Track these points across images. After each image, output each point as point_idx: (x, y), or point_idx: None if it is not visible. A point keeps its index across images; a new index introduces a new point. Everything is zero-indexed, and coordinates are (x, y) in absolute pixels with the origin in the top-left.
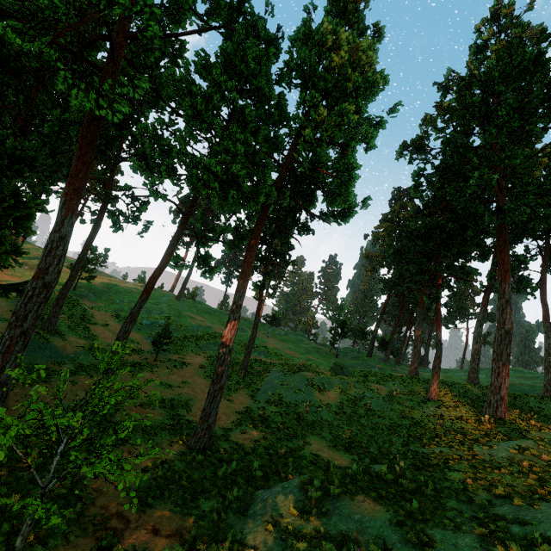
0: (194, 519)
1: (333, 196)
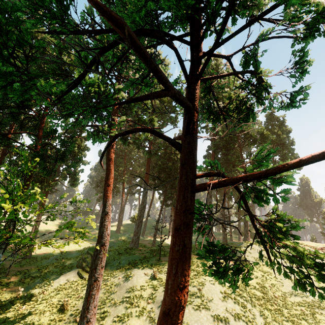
0: (35, 265)
1: (72, 184)
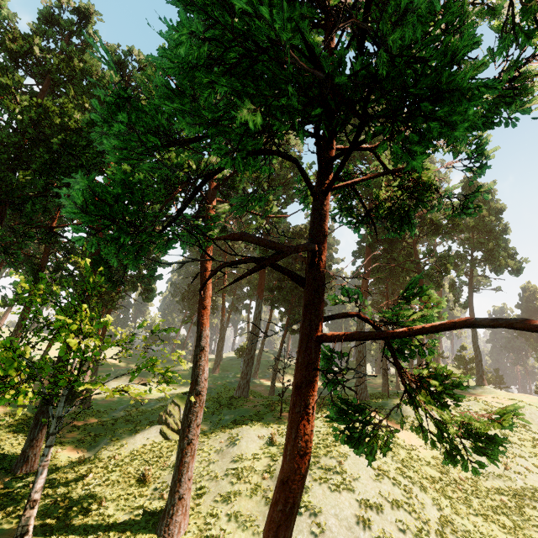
0: (97, 419)
1: (145, 298)
